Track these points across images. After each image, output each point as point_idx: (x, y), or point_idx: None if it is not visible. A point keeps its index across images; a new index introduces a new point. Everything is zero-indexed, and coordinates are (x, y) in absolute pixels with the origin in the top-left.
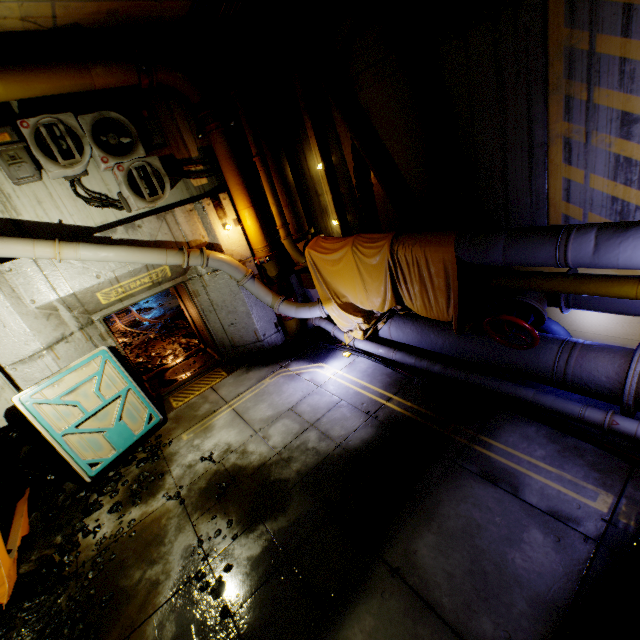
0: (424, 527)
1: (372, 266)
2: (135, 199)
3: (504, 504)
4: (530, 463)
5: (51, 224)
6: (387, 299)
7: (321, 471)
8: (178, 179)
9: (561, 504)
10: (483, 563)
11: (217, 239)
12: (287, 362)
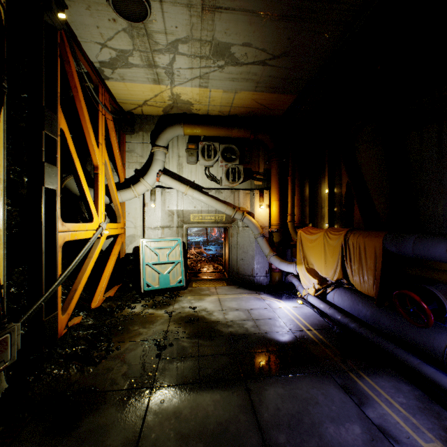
0: (281, 384)
1: (333, 246)
2: (225, 180)
3: (345, 404)
4: (387, 399)
5: (190, 181)
6: (337, 271)
7: (242, 337)
8: (248, 179)
9: (393, 428)
10: (304, 417)
11: (254, 211)
12: (261, 292)
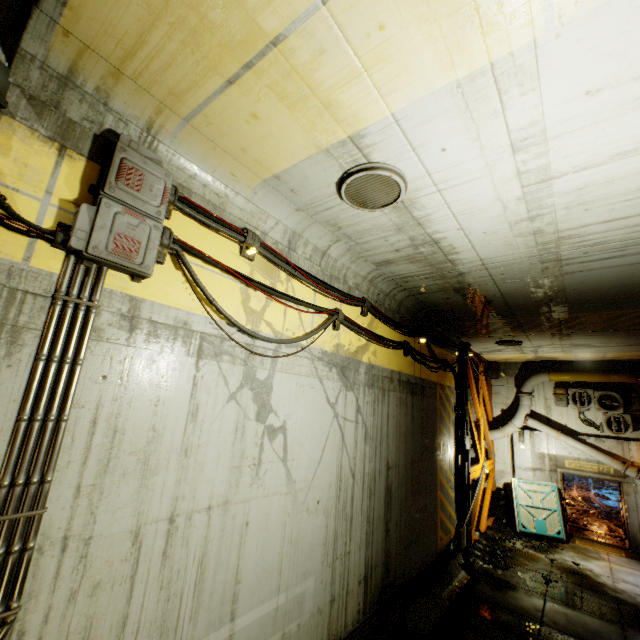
0: None
1: None
2: (606, 429)
3: None
4: None
5: (561, 424)
6: None
7: (630, 604)
8: None
9: None
10: None
11: None
12: None
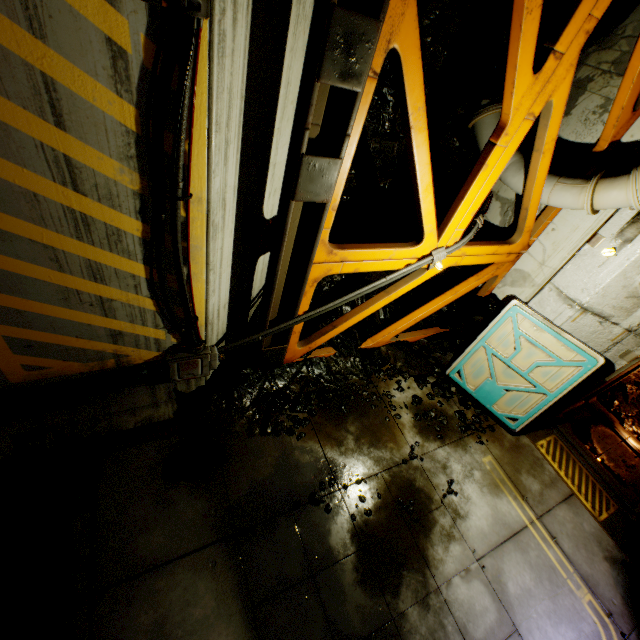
0: None
1: None
2: None
3: None
4: None
5: None
6: None
7: None
8: None
9: None
10: None
11: None
12: None
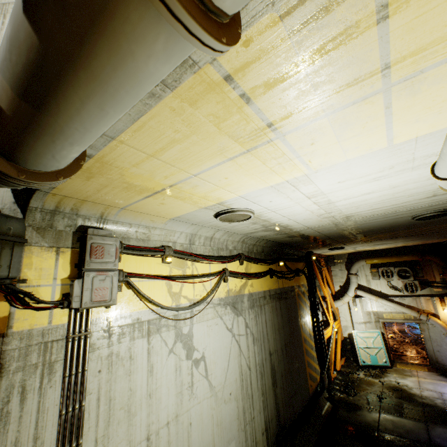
0: (446, 428)
1: None
2: (404, 291)
3: None
4: None
5: (377, 291)
6: None
7: (430, 406)
8: (426, 287)
9: None
10: None
11: (437, 313)
12: None
